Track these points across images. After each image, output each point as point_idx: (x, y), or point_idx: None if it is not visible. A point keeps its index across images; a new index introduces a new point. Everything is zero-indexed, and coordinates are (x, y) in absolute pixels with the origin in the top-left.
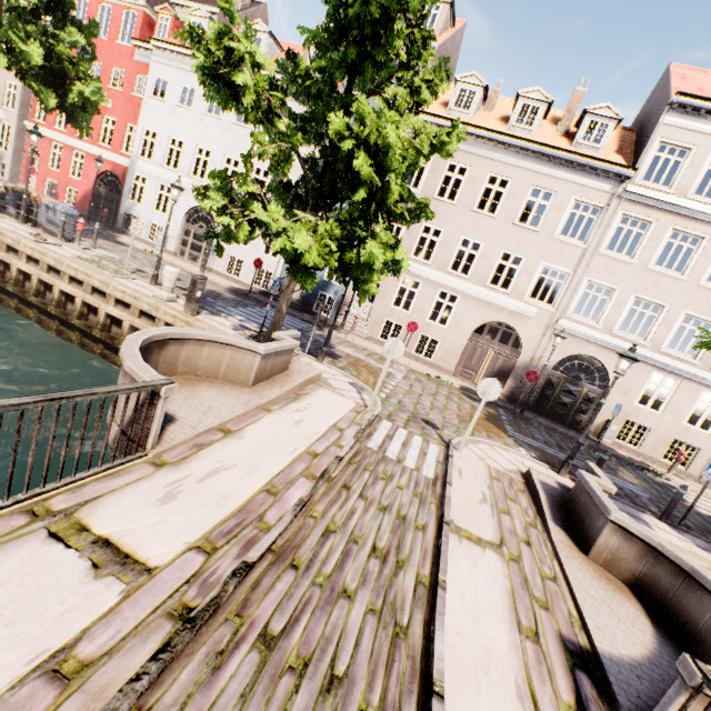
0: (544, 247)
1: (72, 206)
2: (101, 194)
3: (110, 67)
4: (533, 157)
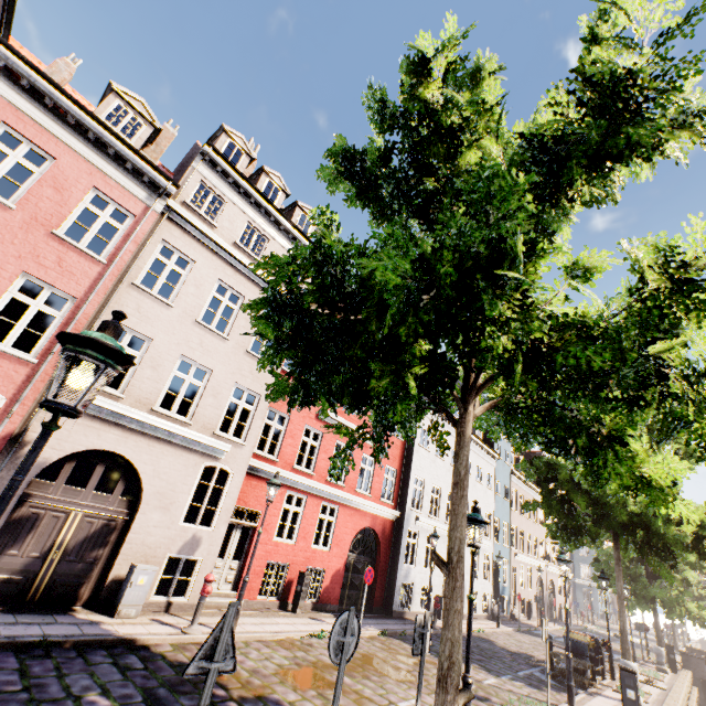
0: (539, 531)
1: (309, 600)
2: (349, 563)
3: None
4: (531, 489)
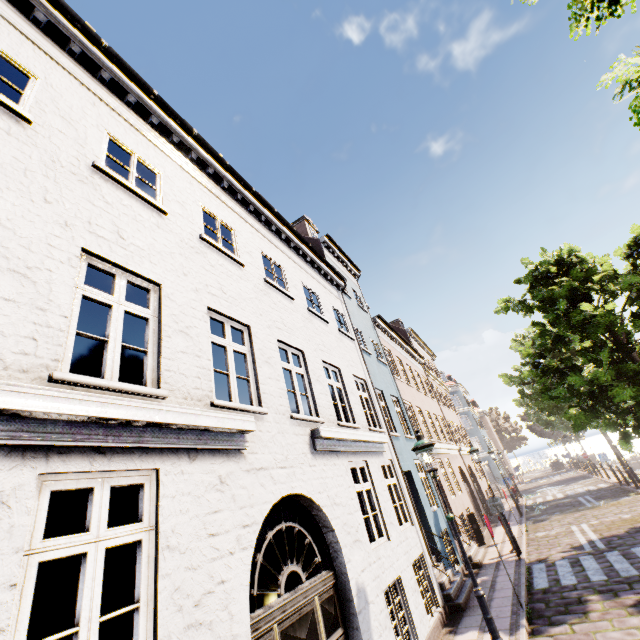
0: (434, 406)
1: None
2: None
3: None
4: (406, 353)
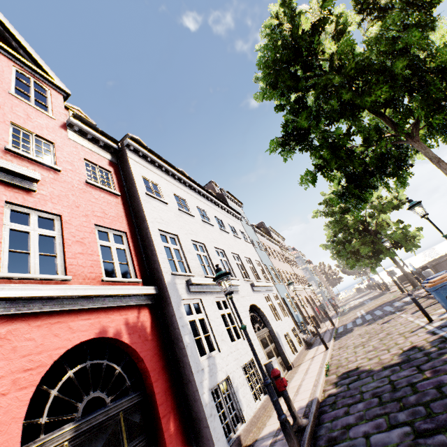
0: (288, 267)
1: None
2: None
3: (0, 116)
4: (270, 242)
